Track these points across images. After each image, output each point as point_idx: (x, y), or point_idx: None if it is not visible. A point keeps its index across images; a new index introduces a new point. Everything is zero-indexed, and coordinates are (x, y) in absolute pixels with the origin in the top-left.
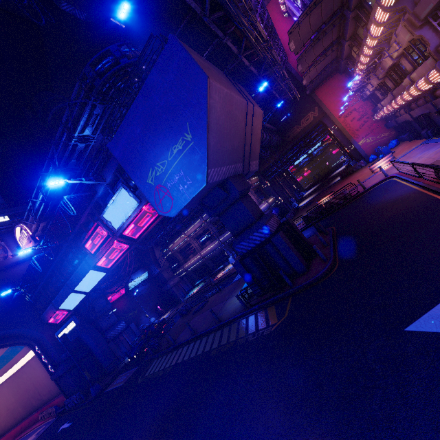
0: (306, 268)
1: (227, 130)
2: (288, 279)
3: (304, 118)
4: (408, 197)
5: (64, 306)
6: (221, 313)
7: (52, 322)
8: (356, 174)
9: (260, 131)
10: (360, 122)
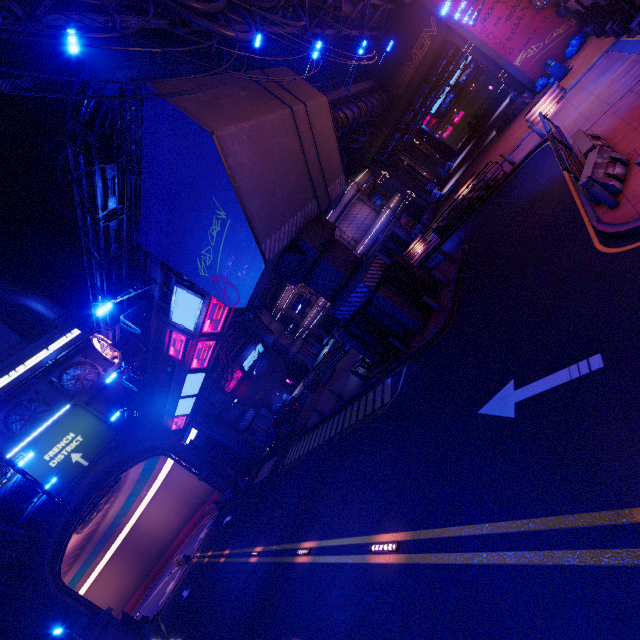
0: (422, 325)
1: (271, 176)
2: (400, 345)
3: (415, 45)
4: (549, 192)
5: (179, 412)
6: (345, 388)
7: (176, 428)
8: (516, 123)
9: (333, 130)
10: (511, 21)
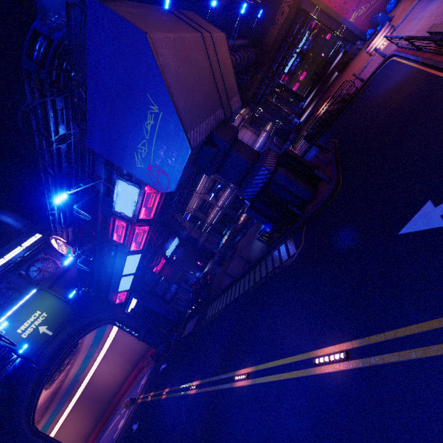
0: (313, 194)
1: (191, 81)
2: (298, 210)
3: (278, 13)
4: (407, 81)
5: (121, 289)
6: (250, 256)
7: (118, 302)
8: (354, 62)
9: (230, 60)
10: None
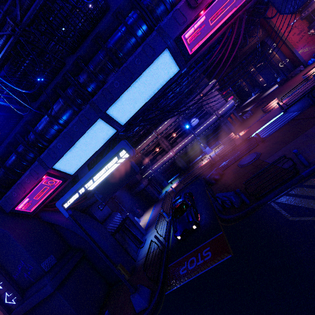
0: None
1: None
2: None
3: (251, 38)
4: None
5: (64, 162)
6: None
7: (22, 208)
8: (304, 71)
9: None
10: (299, 36)
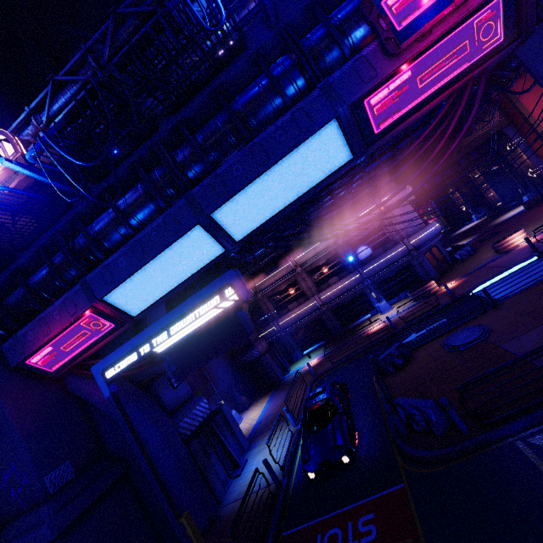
0: None
1: None
2: None
3: (478, 124)
4: None
5: (124, 292)
6: None
7: (38, 363)
8: None
9: None
10: None
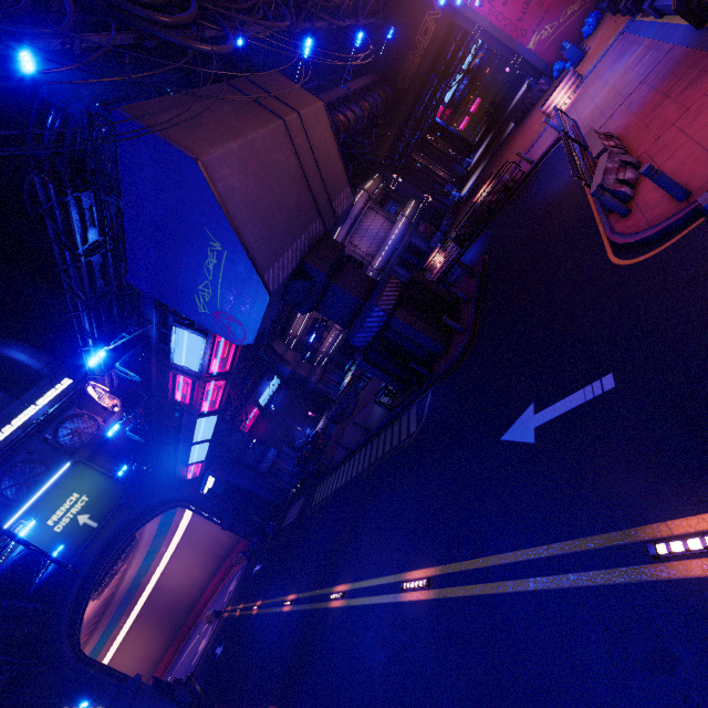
0: (444, 347)
1: (267, 198)
2: (423, 370)
3: (419, 31)
4: (567, 196)
5: (193, 460)
6: (370, 419)
7: (191, 477)
8: (534, 113)
9: (333, 138)
10: None
